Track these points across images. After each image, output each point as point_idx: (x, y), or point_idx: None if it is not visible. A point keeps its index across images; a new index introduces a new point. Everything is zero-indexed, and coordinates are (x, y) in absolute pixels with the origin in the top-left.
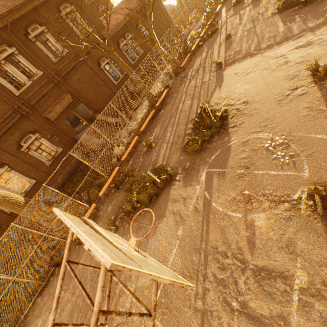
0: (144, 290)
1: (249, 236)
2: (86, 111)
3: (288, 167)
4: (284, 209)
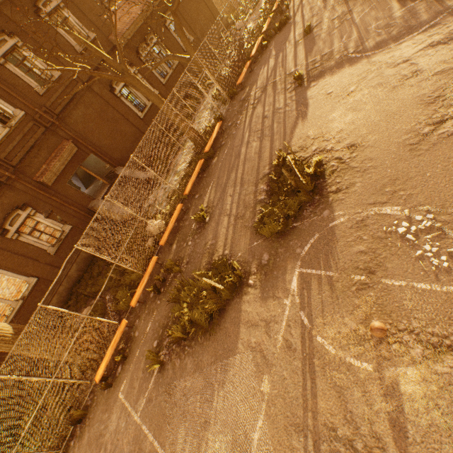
0: None
1: (392, 413)
2: (99, 164)
3: (450, 278)
4: None
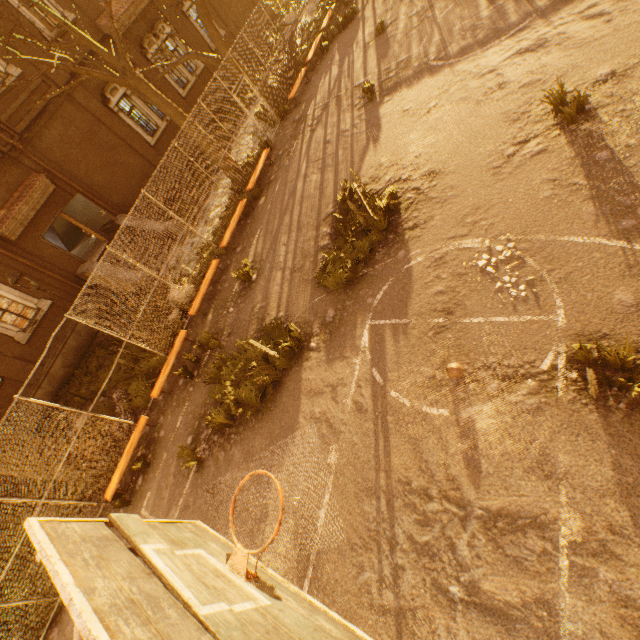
0: None
1: (467, 452)
2: (91, 210)
3: (527, 307)
4: (528, 392)
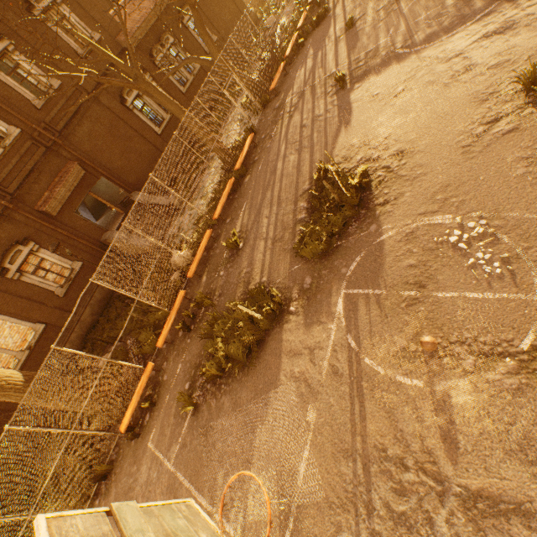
0: (260, 530)
1: (443, 426)
2: (112, 189)
3: (503, 284)
4: (507, 371)
